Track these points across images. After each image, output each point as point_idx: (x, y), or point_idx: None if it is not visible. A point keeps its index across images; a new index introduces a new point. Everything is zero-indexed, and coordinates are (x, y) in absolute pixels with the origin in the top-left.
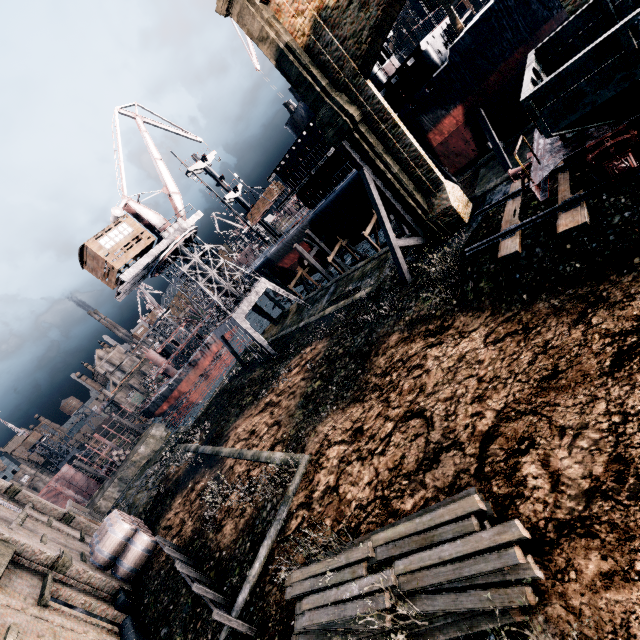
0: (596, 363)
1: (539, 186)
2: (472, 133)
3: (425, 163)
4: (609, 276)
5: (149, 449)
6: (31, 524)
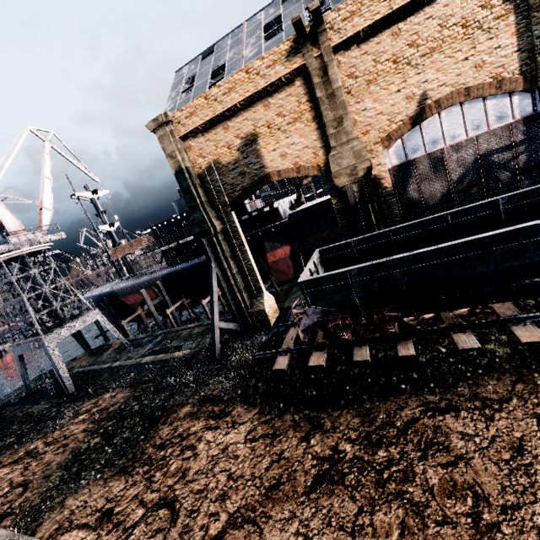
0: (303, 481)
1: (305, 329)
2: (293, 263)
3: (255, 275)
4: (328, 408)
5: None
6: None
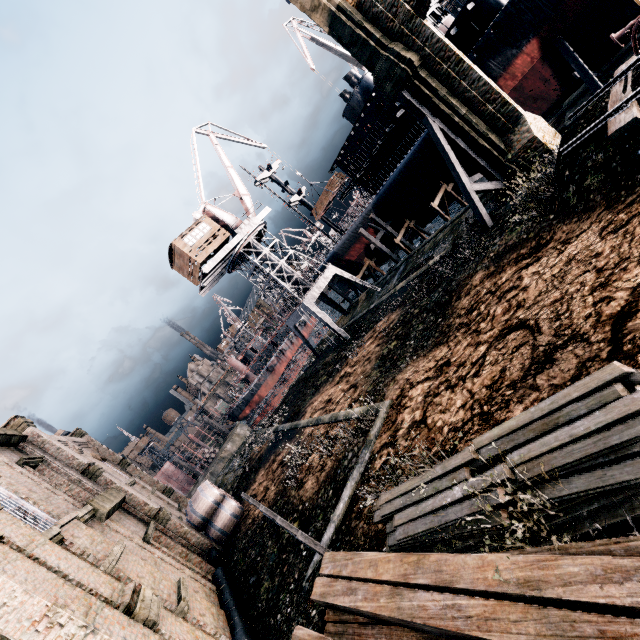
0: None
1: None
2: (552, 69)
3: (498, 96)
4: None
5: (235, 446)
6: (138, 489)
